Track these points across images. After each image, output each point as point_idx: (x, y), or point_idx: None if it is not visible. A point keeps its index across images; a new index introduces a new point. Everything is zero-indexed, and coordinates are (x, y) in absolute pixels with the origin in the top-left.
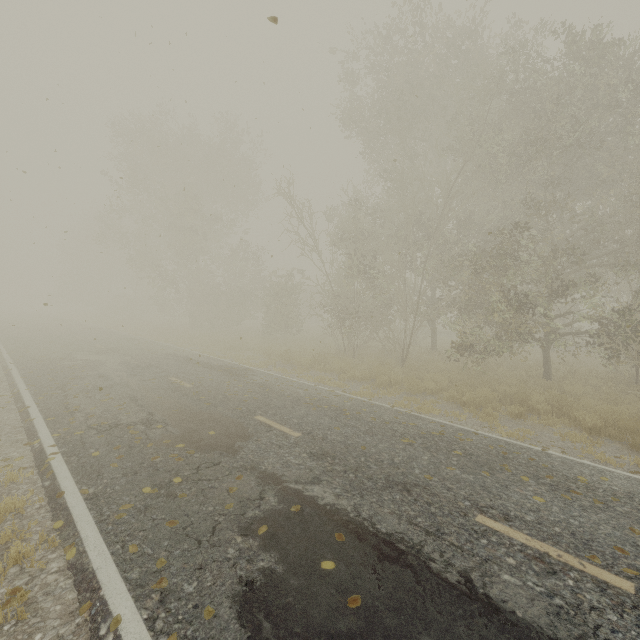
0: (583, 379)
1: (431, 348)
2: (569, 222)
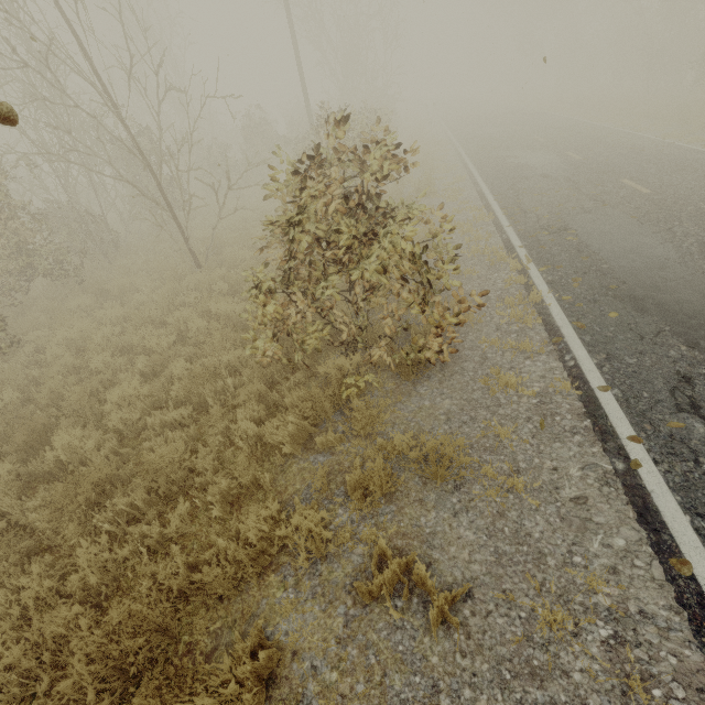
0: None
1: None
2: None
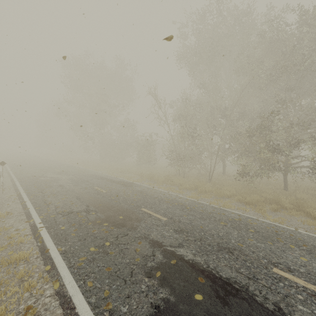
0: (305, 191)
1: (222, 173)
2: (298, 109)
